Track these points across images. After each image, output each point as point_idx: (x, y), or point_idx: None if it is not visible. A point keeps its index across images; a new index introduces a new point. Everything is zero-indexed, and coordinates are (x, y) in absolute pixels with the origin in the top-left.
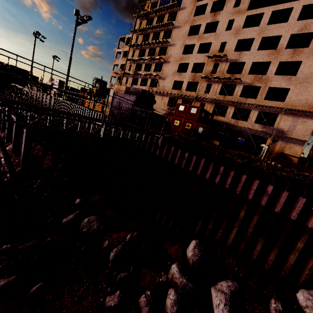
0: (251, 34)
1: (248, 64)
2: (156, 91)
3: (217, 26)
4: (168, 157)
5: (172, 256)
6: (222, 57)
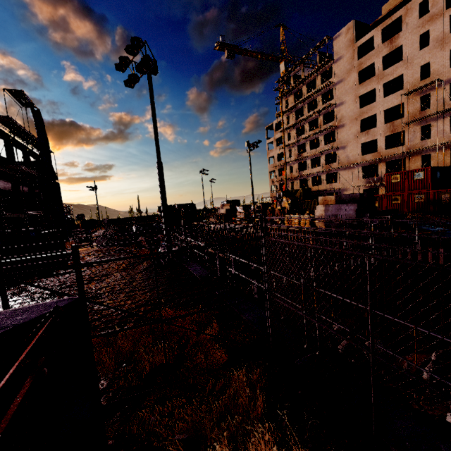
0: None
1: None
2: (338, 167)
3: (400, 50)
4: (439, 261)
5: None
6: (431, 84)
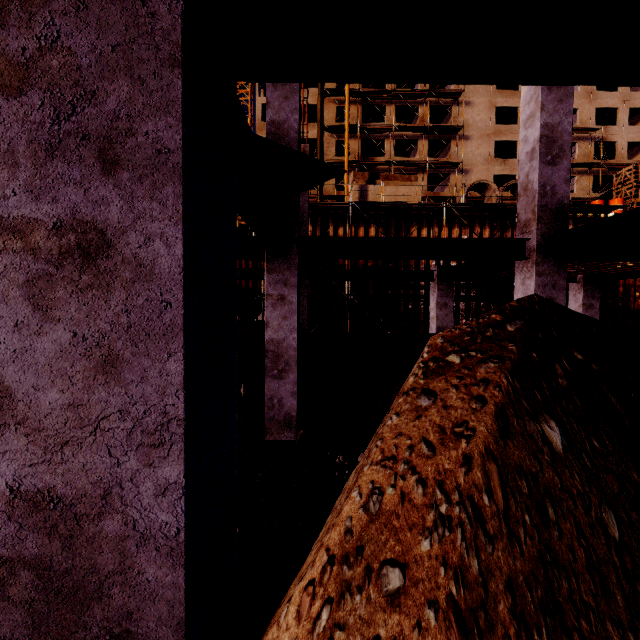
0: (613, 102)
1: (623, 145)
2: None
3: None
4: None
5: None
6: (585, 133)
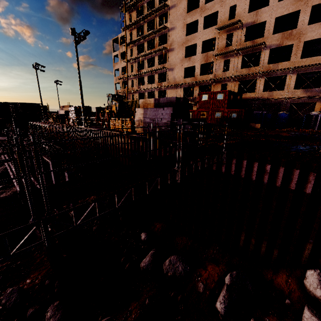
0: None
1: (270, 22)
2: (167, 86)
3: None
4: (241, 173)
5: (285, 290)
6: (235, 24)
